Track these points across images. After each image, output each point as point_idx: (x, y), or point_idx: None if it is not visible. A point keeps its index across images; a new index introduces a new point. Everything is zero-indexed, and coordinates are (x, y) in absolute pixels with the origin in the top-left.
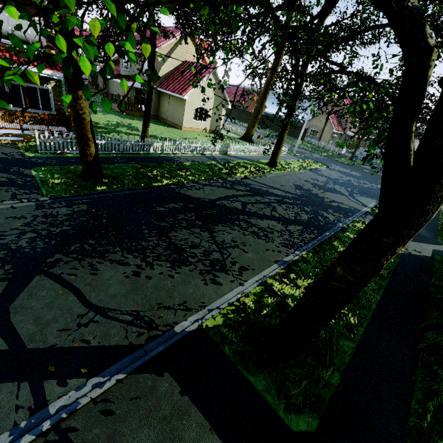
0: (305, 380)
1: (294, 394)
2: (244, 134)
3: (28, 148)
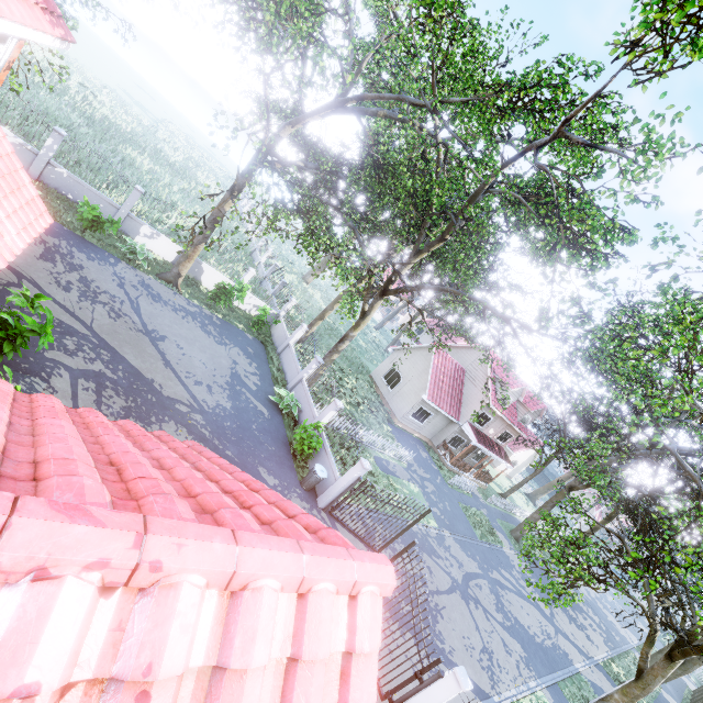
0: None
1: None
2: (531, 493)
3: (480, 493)
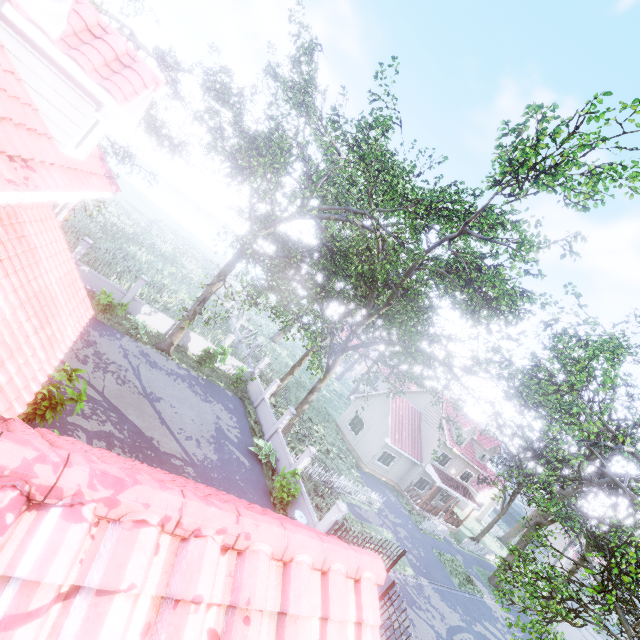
0: None
1: None
2: (503, 537)
3: (452, 538)
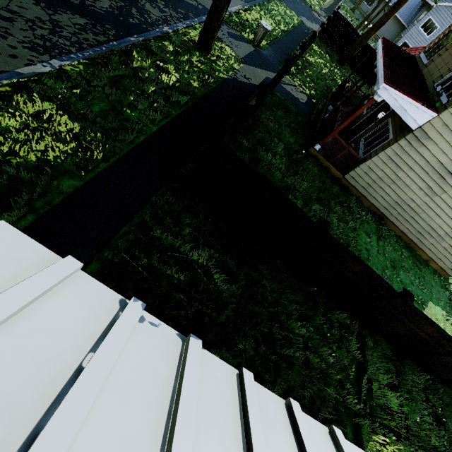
0: None
1: None
2: None
3: None
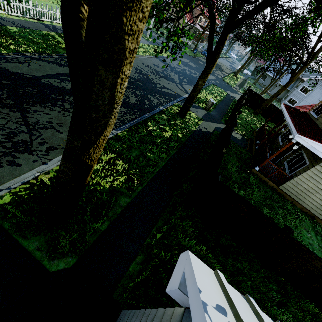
0: (76, 233)
1: (63, 245)
2: None
3: None
